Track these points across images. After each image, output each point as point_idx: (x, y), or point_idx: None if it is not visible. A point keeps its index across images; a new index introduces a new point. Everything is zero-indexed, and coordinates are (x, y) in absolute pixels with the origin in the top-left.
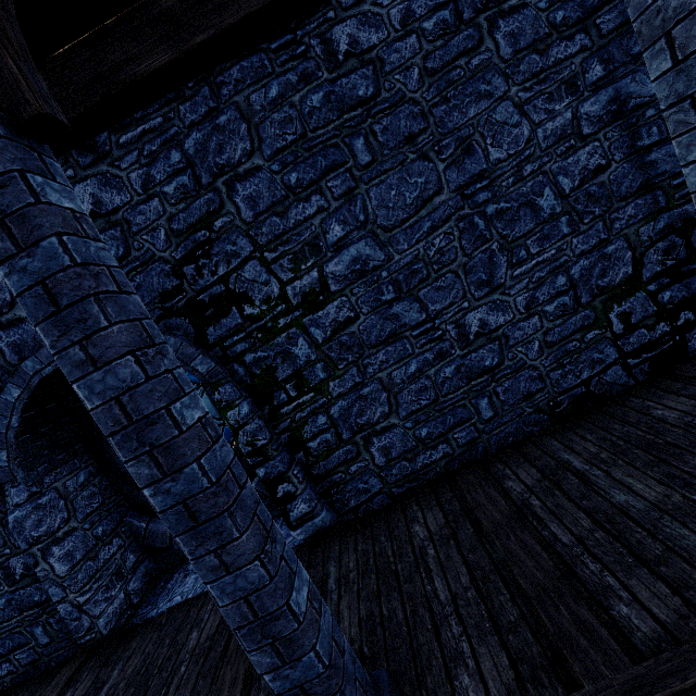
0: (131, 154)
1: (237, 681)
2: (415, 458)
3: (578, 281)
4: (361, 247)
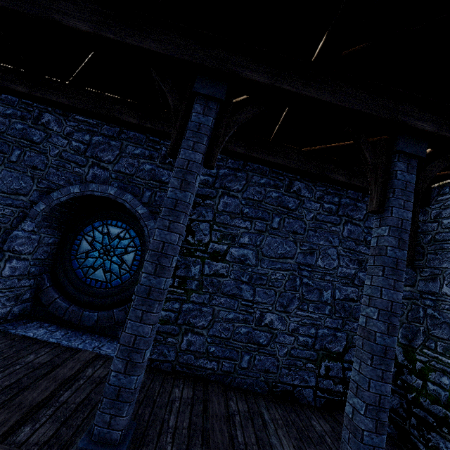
0: None
1: (48, 390)
2: (199, 358)
3: (319, 336)
4: (249, 253)
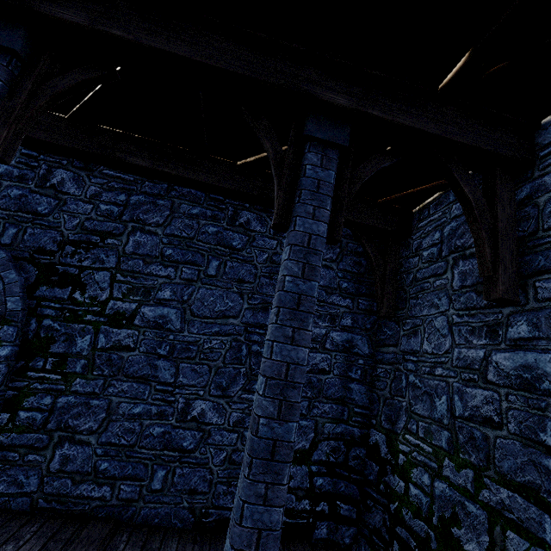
0: (102, 179)
1: None
2: (80, 483)
3: None
4: (172, 312)
